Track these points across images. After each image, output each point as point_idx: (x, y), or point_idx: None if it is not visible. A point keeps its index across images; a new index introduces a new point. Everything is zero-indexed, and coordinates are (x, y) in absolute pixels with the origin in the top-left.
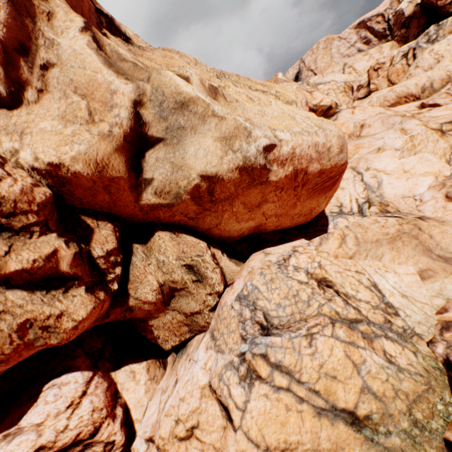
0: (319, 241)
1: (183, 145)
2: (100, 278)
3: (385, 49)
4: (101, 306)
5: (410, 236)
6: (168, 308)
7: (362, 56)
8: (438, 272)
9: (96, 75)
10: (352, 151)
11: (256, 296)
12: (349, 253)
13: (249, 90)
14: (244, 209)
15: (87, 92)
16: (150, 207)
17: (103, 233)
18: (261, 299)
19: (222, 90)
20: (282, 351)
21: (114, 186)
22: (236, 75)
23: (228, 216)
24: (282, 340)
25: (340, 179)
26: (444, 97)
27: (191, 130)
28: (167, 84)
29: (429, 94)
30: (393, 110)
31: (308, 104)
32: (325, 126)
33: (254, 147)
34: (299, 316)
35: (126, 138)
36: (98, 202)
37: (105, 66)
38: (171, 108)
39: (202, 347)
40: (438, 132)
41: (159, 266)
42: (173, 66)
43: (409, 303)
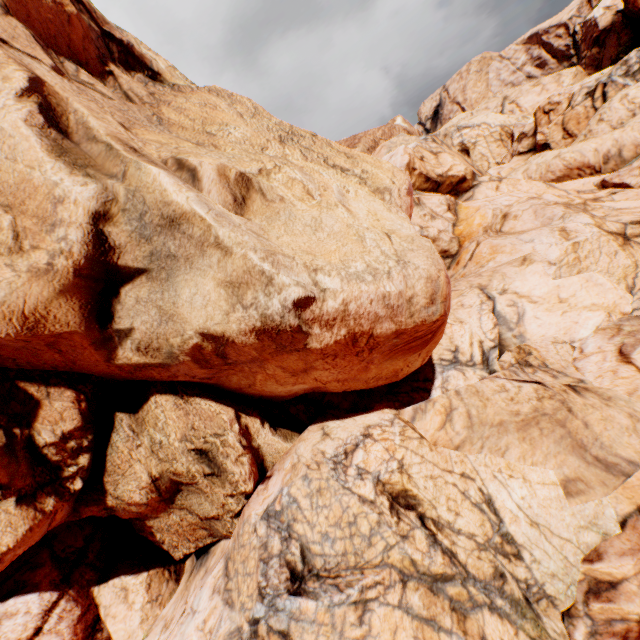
0: (412, 413)
1: (175, 283)
2: (50, 475)
3: (565, 78)
4: (49, 520)
5: (554, 420)
6: (172, 506)
7: (531, 87)
8: (593, 485)
9: (32, 173)
10: (486, 255)
11: (293, 514)
12: (456, 440)
13: (323, 166)
14: (284, 372)
15: (15, 201)
16: (134, 366)
17: (57, 406)
18: (301, 520)
19: (259, 182)
20: (313, 629)
21: (66, 343)
22: (312, 137)
23: (263, 377)
24: (316, 608)
25: (441, 330)
26: (637, 175)
27: (186, 261)
28: (150, 186)
29: (616, 166)
30: (558, 188)
31: (430, 173)
32: (411, 257)
33: (278, 302)
34: (355, 560)
35: (80, 271)
36: (47, 361)
37: (51, 156)
38: (156, 224)
39: (209, 584)
40: (618, 238)
41: (153, 450)
42: (213, 121)
43: (542, 537)
